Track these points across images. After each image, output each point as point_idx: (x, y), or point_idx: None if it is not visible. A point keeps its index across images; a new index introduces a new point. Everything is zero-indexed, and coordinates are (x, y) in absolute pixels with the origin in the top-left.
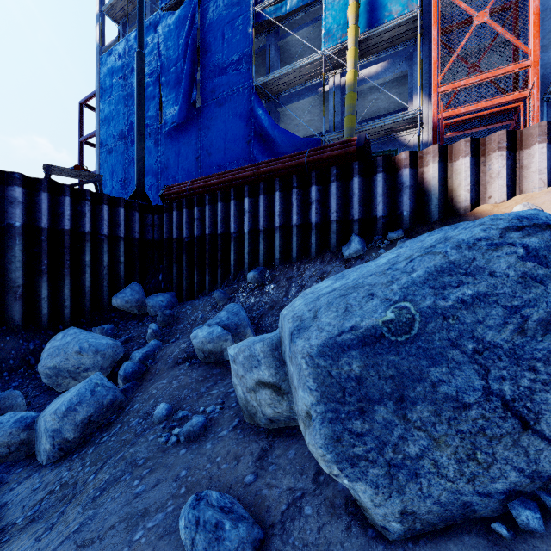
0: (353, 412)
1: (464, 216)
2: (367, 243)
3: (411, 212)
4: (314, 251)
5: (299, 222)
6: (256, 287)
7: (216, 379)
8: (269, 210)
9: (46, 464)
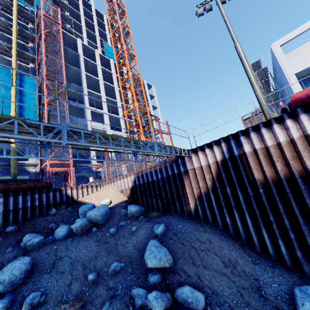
0: (101, 217)
1: (77, 201)
2: (56, 209)
3: (66, 201)
4: (38, 214)
5: (31, 205)
6: (16, 231)
7: (52, 244)
8: (14, 202)
9: (23, 281)
